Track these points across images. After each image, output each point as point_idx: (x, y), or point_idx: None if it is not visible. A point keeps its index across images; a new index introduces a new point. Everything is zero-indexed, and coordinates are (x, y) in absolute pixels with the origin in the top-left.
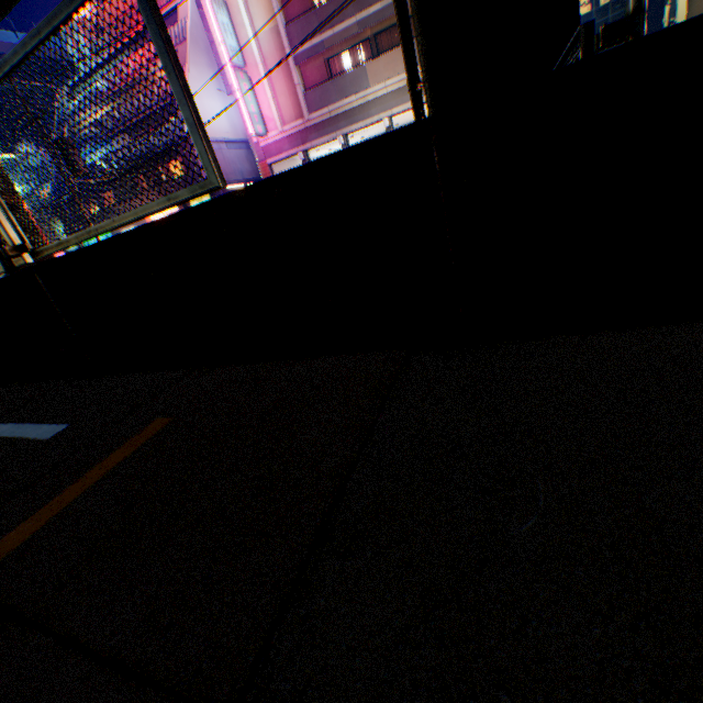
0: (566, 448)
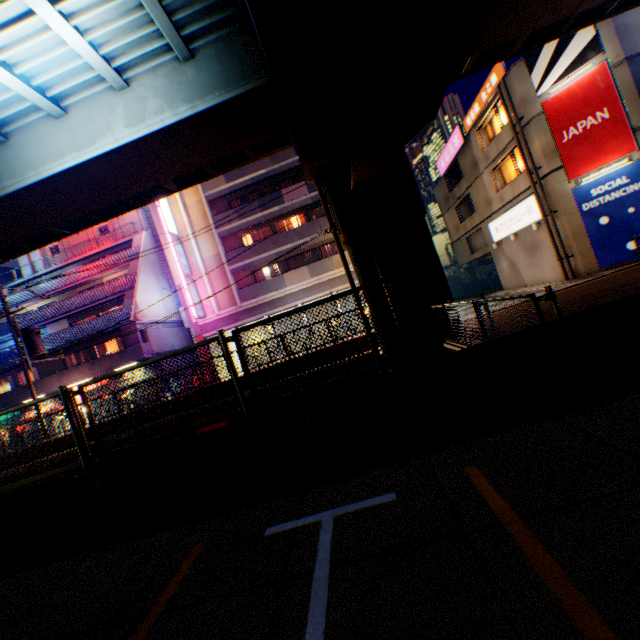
0: None
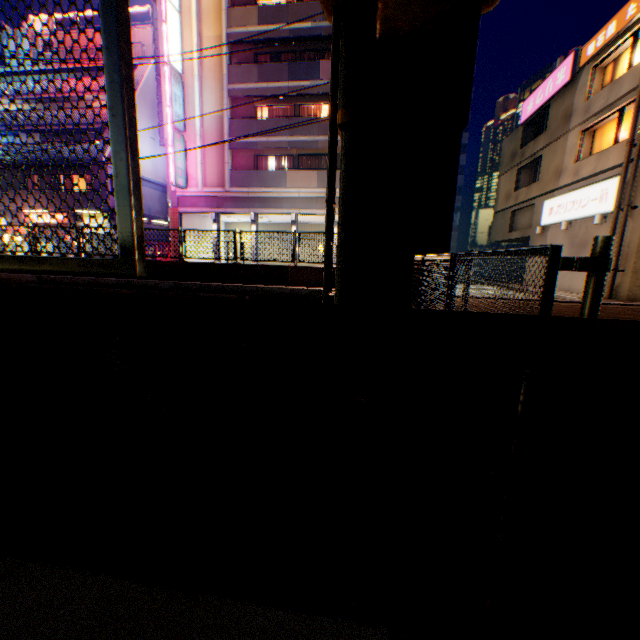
0: None
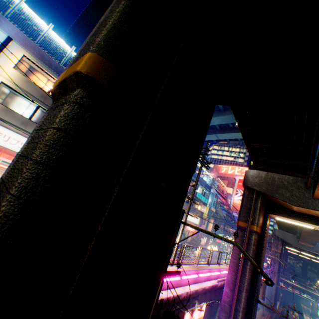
0: None
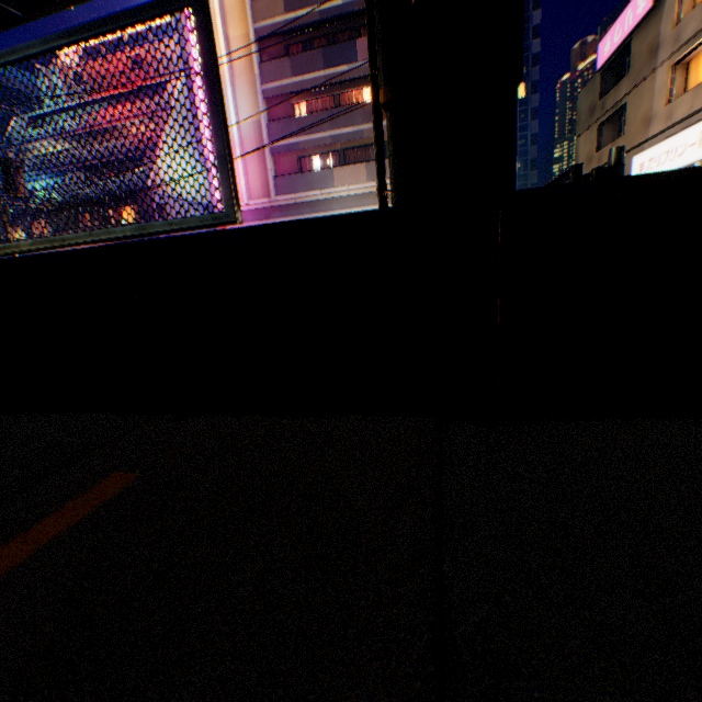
0: (700, 542)
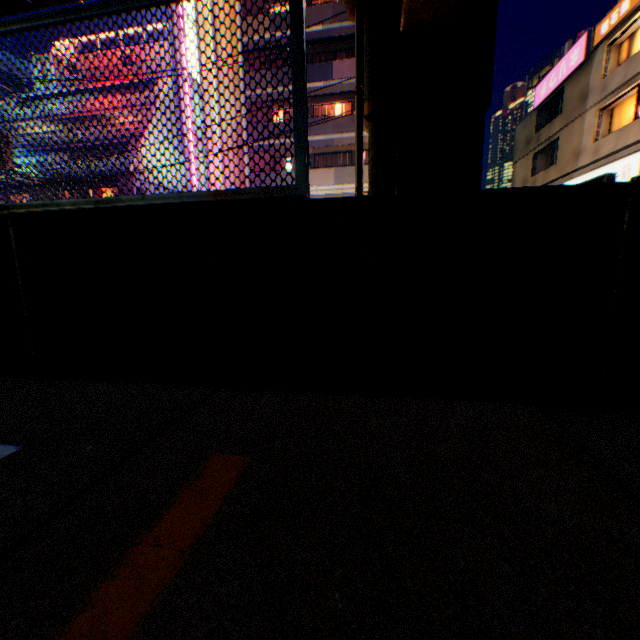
0: None
